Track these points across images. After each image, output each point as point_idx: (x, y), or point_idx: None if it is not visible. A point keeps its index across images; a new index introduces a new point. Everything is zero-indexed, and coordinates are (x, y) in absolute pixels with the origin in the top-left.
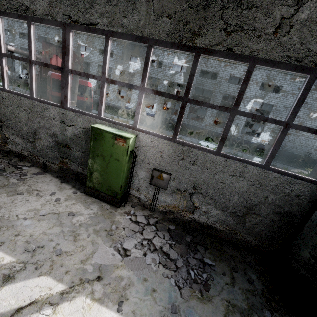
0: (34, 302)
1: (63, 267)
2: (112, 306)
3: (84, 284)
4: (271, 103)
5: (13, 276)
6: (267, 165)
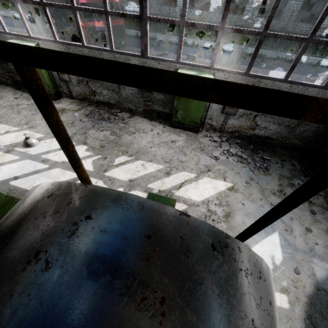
0: (186, 181)
1: (188, 167)
2: (221, 180)
3: (203, 173)
4: None
5: (169, 173)
6: (326, 86)
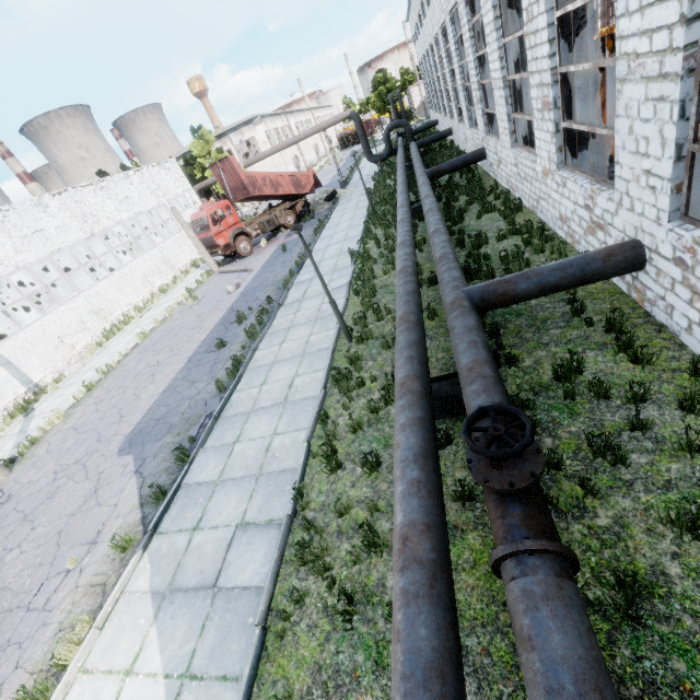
0: None
1: None
2: None
3: None
4: None
5: None
6: None
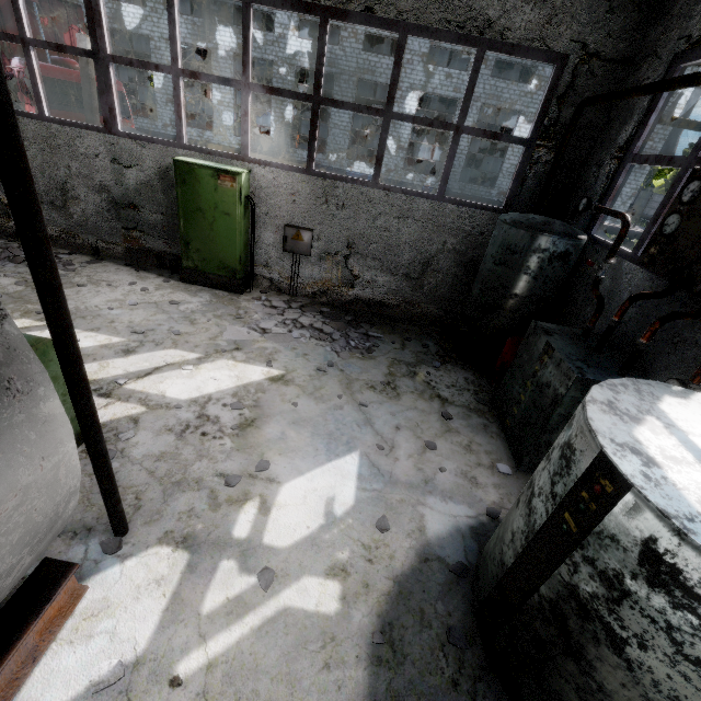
0: (172, 364)
1: (189, 343)
2: (260, 364)
3: (222, 353)
4: (516, 107)
5: (133, 350)
6: (440, 195)
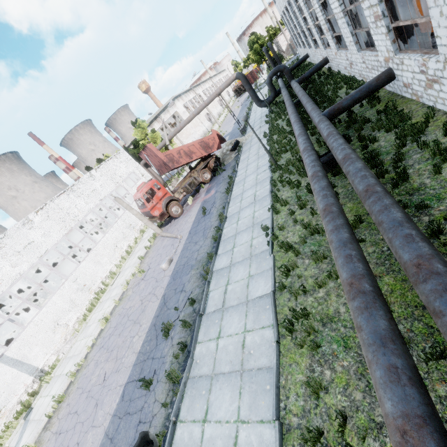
0: None
1: None
2: None
3: None
4: None
5: None
6: None
